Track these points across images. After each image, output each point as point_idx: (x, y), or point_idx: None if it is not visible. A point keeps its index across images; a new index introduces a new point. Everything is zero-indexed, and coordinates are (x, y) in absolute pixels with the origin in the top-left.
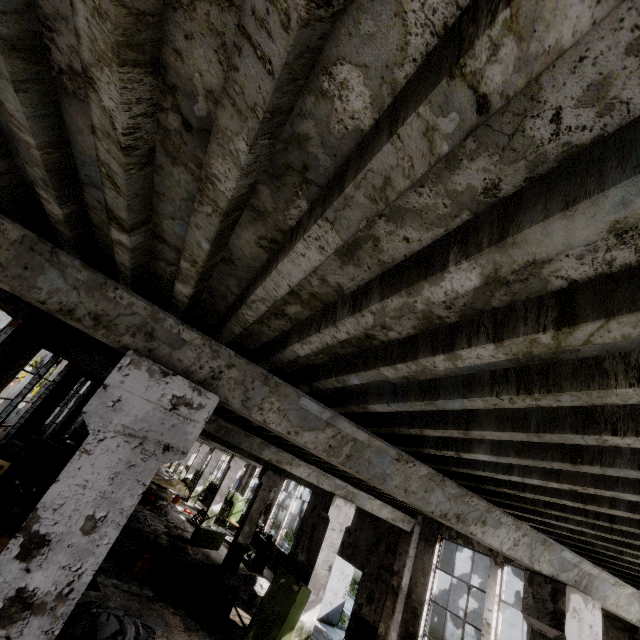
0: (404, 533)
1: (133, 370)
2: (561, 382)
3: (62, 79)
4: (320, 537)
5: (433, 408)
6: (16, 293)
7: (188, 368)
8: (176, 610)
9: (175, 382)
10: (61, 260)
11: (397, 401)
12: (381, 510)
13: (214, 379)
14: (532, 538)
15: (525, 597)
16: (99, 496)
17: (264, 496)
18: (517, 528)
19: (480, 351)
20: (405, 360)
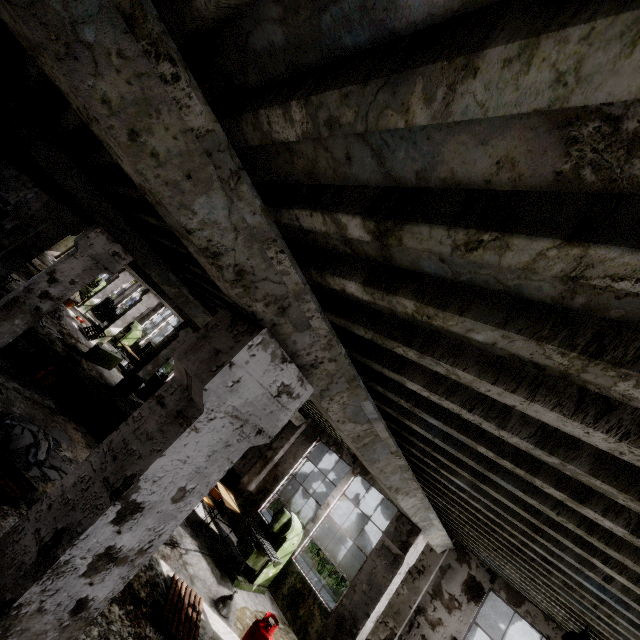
0: (292, 425)
1: (260, 351)
2: (622, 546)
3: (591, 118)
4: None
5: (478, 469)
6: (149, 193)
7: (297, 351)
8: (77, 426)
9: (288, 370)
10: (239, 188)
11: (448, 444)
12: None
13: (312, 367)
14: (423, 505)
15: (389, 526)
16: (194, 471)
17: (176, 347)
18: (421, 500)
19: (607, 522)
20: (519, 466)
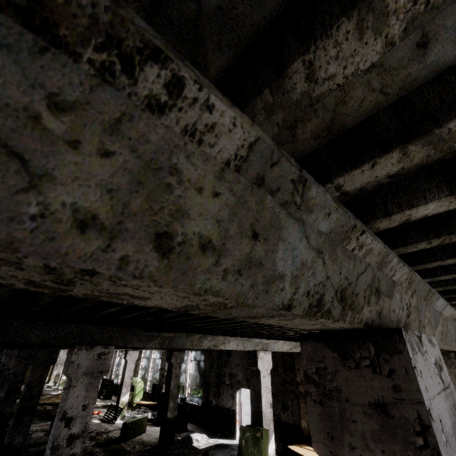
0: (296, 354)
1: (416, 359)
2: None
3: None
4: (257, 387)
5: None
6: (204, 307)
7: (397, 317)
8: None
9: (425, 345)
10: (306, 197)
11: None
12: (283, 346)
13: (408, 317)
14: None
15: None
16: None
17: (177, 373)
18: None
19: None
20: None
